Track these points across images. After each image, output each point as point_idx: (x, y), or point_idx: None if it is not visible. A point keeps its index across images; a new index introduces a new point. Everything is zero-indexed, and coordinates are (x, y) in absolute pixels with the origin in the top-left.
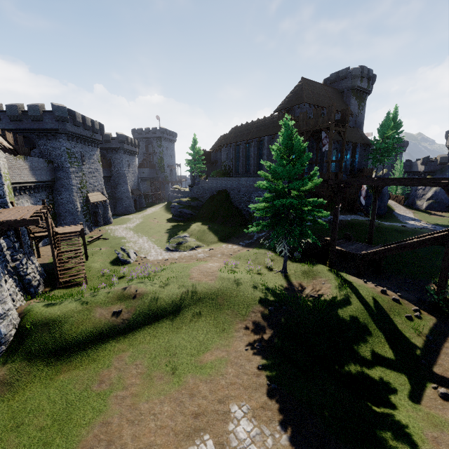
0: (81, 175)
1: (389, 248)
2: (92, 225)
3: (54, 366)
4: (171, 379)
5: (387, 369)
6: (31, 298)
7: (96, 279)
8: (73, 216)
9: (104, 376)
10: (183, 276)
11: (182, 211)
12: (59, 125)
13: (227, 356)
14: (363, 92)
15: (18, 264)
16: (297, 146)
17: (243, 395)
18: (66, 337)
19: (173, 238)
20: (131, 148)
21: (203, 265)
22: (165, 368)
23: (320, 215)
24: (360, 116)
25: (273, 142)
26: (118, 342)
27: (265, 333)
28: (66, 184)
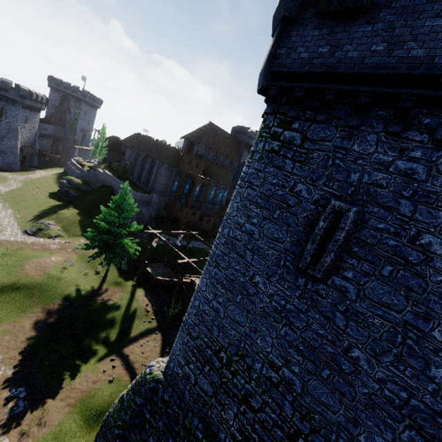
0: None
1: (165, 280)
2: None
3: None
4: None
5: (104, 346)
6: None
7: None
8: None
9: None
10: (17, 266)
11: (68, 191)
12: None
13: (12, 329)
14: None
15: None
16: (127, 205)
17: (4, 351)
18: None
19: (36, 223)
20: (35, 104)
21: (44, 258)
22: None
23: (130, 251)
24: None
25: (162, 168)
26: None
27: (51, 319)
28: None
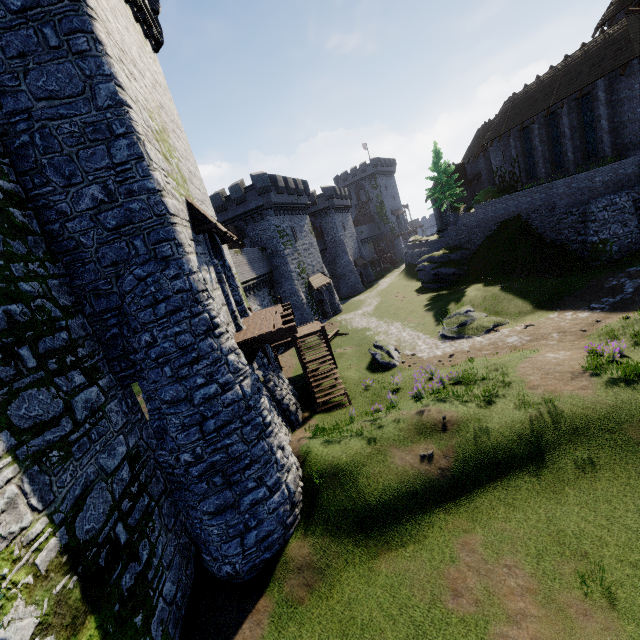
0: (297, 255)
1: None
2: (321, 318)
3: (366, 546)
4: (616, 624)
5: None
6: (293, 428)
7: (360, 396)
8: (299, 311)
9: (454, 581)
10: (511, 384)
11: (437, 273)
12: (264, 200)
13: None
14: None
15: (272, 386)
16: None
17: None
18: (367, 497)
19: (448, 318)
20: (342, 202)
21: (536, 359)
22: (580, 588)
23: None
24: None
25: (623, 83)
26: (447, 511)
27: None
28: (285, 272)
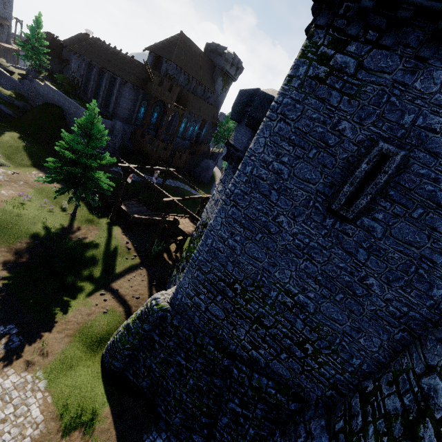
0: None
1: (145, 218)
2: None
3: None
4: None
5: (89, 283)
6: None
7: None
8: None
9: None
10: None
11: None
12: None
13: None
14: (230, 77)
15: None
16: (96, 131)
17: None
18: None
19: None
20: None
21: None
22: None
23: (104, 186)
24: (221, 97)
25: (125, 88)
26: None
27: (22, 258)
28: None
